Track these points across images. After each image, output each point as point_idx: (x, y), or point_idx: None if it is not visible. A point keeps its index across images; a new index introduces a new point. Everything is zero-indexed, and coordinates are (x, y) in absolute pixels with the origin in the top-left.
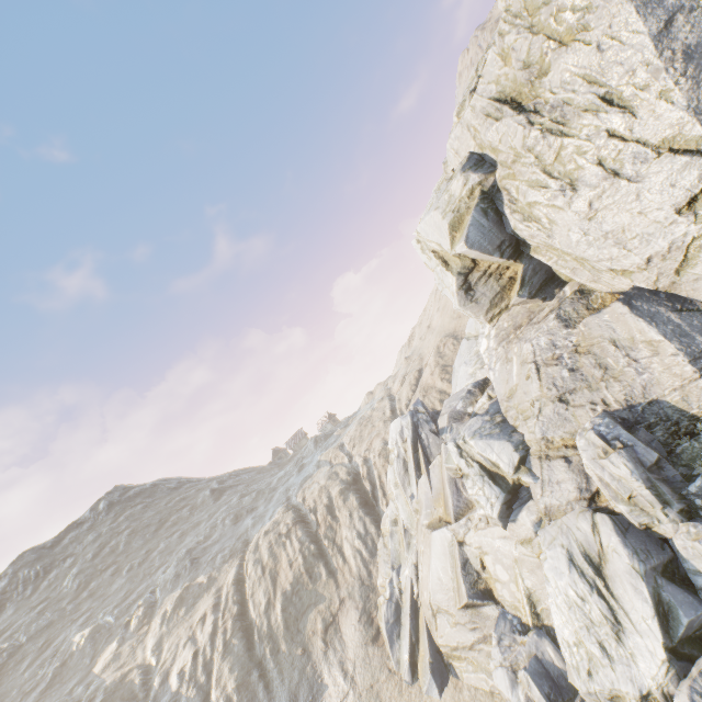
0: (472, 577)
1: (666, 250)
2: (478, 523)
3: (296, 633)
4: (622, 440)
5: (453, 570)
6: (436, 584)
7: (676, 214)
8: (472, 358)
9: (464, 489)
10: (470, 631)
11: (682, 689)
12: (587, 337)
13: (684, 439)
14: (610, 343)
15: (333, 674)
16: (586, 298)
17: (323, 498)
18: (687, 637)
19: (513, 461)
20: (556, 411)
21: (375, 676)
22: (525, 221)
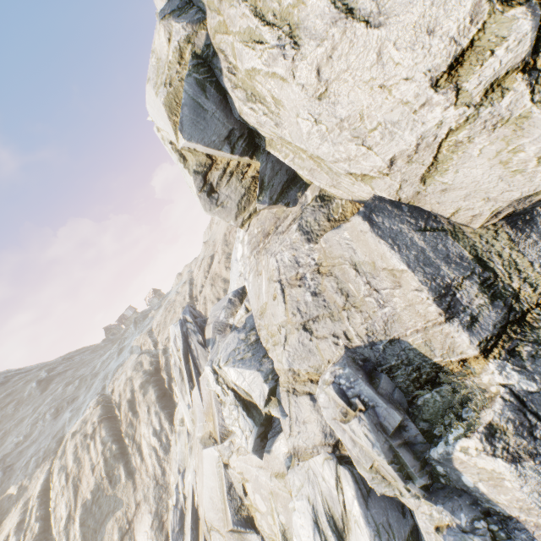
0: (236, 503)
1: (413, 148)
2: (239, 448)
3: None
4: (363, 398)
5: (221, 492)
6: (208, 502)
7: (431, 88)
8: None
9: None
10: None
11: None
12: (328, 255)
13: (427, 390)
14: (351, 266)
15: None
16: (327, 207)
17: (127, 392)
18: None
19: (264, 393)
20: (301, 341)
21: None
22: (249, 100)
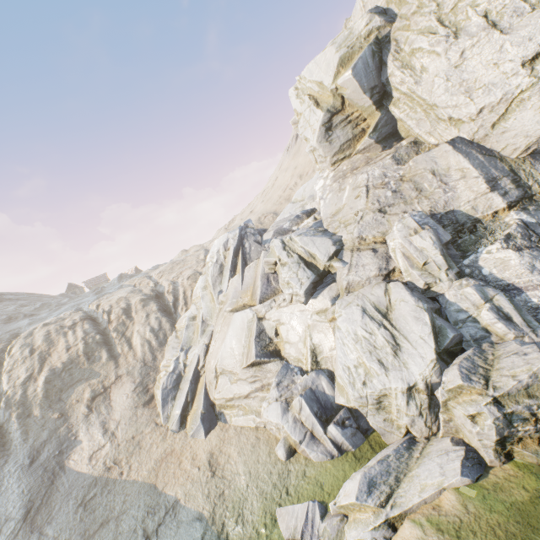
0: (264, 342)
1: (497, 102)
2: (282, 303)
3: (57, 401)
4: (430, 225)
5: (247, 340)
6: (226, 352)
7: (521, 66)
8: (297, 209)
9: (274, 281)
10: (249, 384)
11: (452, 368)
12: (413, 170)
13: (467, 233)
14: (430, 173)
15: (92, 432)
16: (417, 147)
17: (121, 304)
18: (446, 350)
19: (330, 252)
20: (375, 218)
21: (140, 429)
22: (403, 68)
